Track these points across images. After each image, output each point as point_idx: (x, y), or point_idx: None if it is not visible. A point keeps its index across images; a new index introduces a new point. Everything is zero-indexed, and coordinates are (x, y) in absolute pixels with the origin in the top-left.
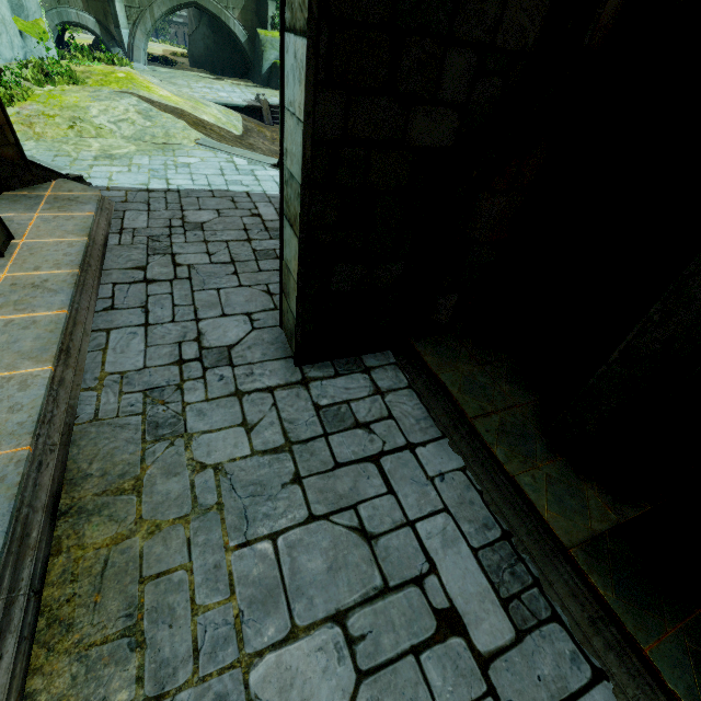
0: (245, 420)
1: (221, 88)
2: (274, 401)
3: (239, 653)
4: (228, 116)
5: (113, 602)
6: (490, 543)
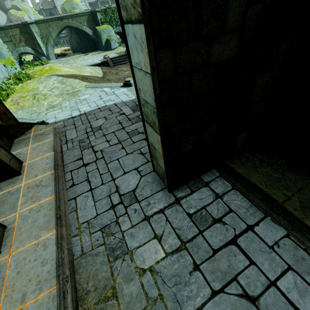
0: (155, 234)
1: (88, 58)
2: (166, 218)
3: None
4: (95, 70)
5: None
6: None
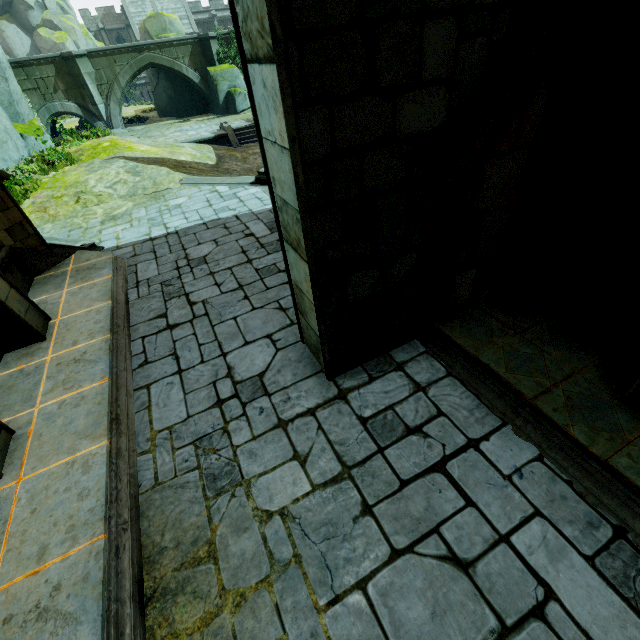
0: (296, 451)
1: (189, 128)
2: (318, 424)
3: None
4: (201, 151)
5: None
6: (604, 547)
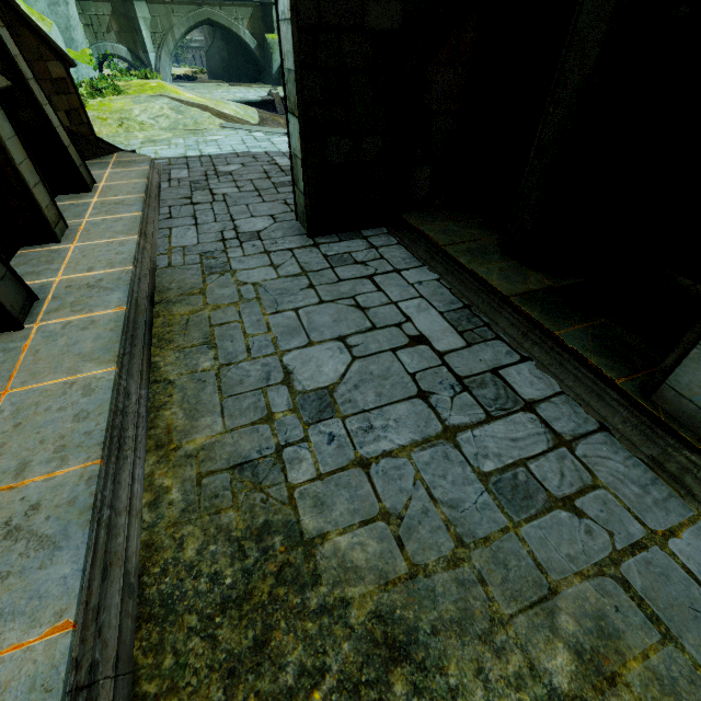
0: (273, 263)
1: (238, 91)
2: (293, 254)
3: (276, 351)
4: (245, 110)
5: (195, 334)
6: (453, 310)
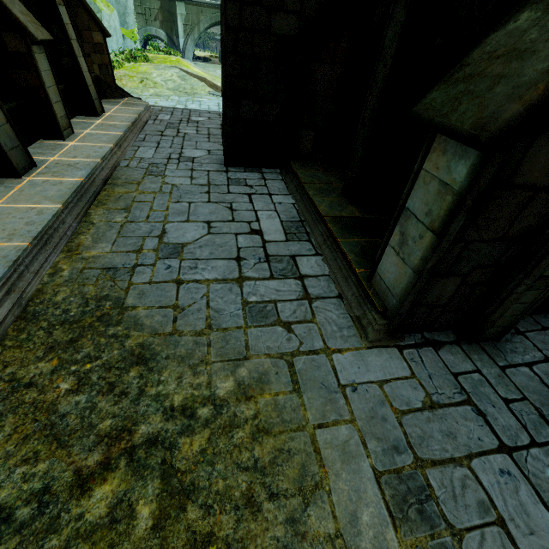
0: (192, 176)
1: None
2: (208, 174)
3: (164, 220)
4: None
5: (121, 203)
6: (291, 221)
